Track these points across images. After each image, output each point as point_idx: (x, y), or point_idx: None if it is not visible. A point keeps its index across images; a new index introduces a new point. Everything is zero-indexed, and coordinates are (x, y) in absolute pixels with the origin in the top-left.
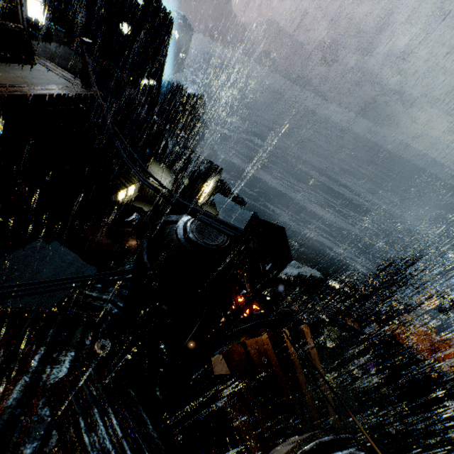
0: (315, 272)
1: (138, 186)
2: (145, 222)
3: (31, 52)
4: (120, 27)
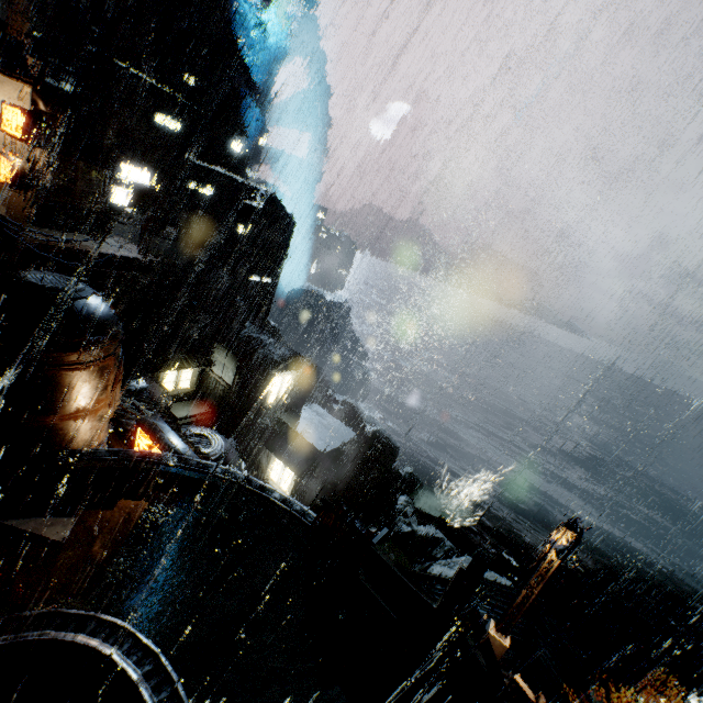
0: (500, 580)
1: (197, 379)
2: (149, 393)
3: (104, 227)
4: (237, 230)
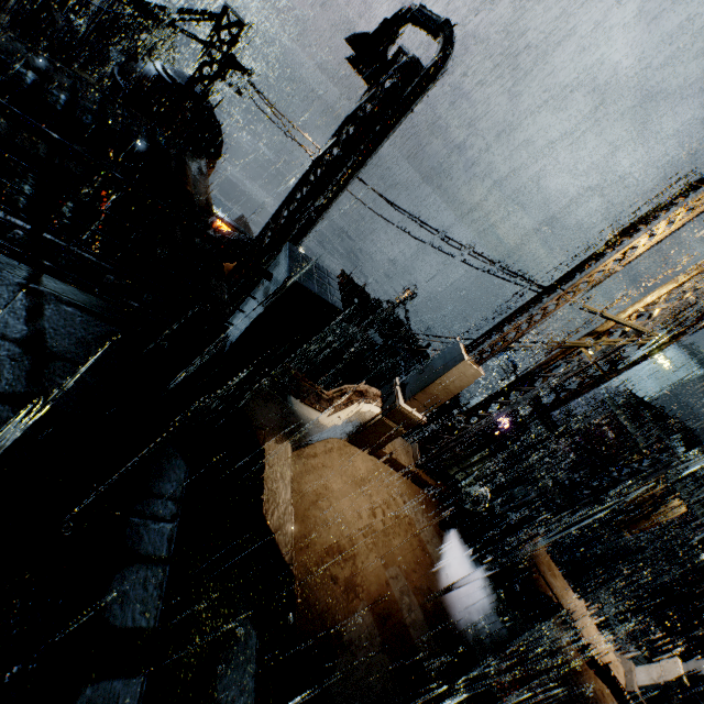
0: None
1: None
2: None
3: None
4: None
